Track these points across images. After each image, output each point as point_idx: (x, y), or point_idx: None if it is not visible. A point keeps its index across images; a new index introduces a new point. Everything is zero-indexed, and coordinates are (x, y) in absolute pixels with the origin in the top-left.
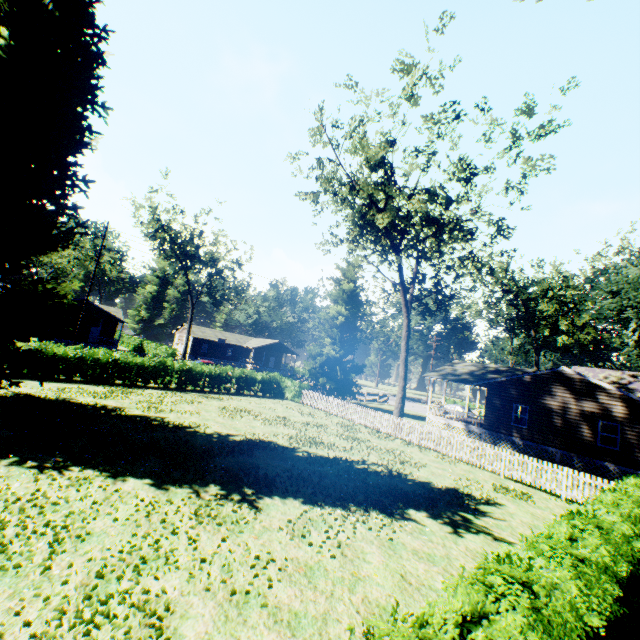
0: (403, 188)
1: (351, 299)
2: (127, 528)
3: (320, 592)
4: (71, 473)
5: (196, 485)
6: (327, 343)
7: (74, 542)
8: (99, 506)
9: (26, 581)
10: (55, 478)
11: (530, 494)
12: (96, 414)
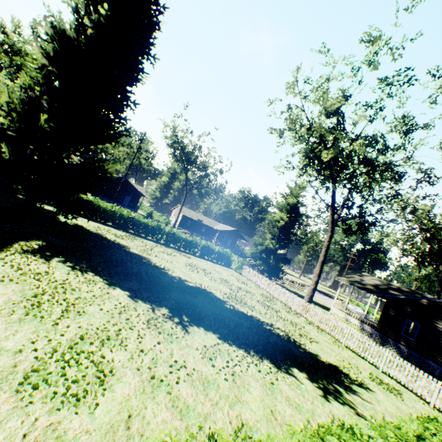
0: (349, 133)
1: (292, 210)
2: (106, 316)
3: (209, 399)
4: (87, 275)
5: (154, 304)
6: (268, 237)
7: (75, 314)
8: (95, 298)
9: (44, 326)
10: (78, 275)
11: (401, 392)
12: (113, 246)
